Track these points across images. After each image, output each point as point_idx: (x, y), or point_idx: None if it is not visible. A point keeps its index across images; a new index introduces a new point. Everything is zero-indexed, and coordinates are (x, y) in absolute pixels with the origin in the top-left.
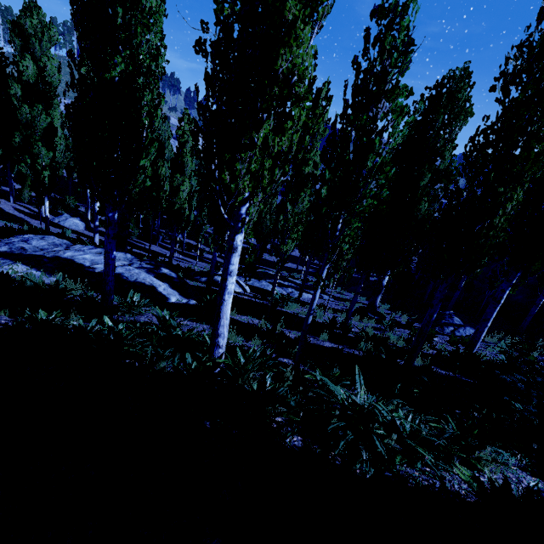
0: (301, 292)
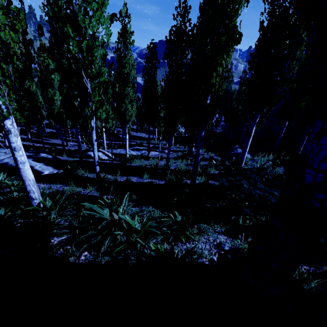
0: (148, 152)
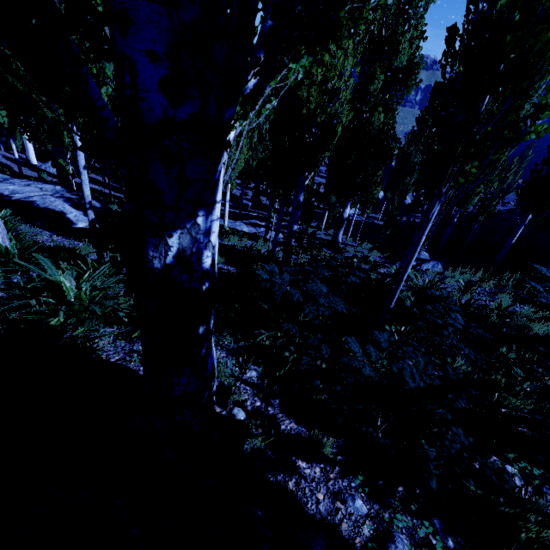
0: (266, 230)
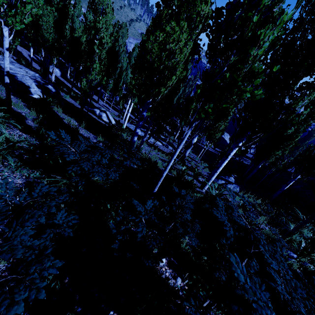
0: (149, 137)
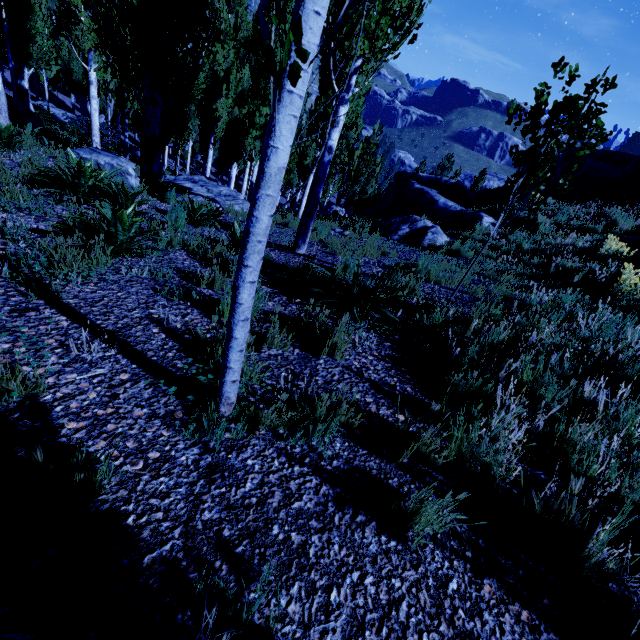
0: None
